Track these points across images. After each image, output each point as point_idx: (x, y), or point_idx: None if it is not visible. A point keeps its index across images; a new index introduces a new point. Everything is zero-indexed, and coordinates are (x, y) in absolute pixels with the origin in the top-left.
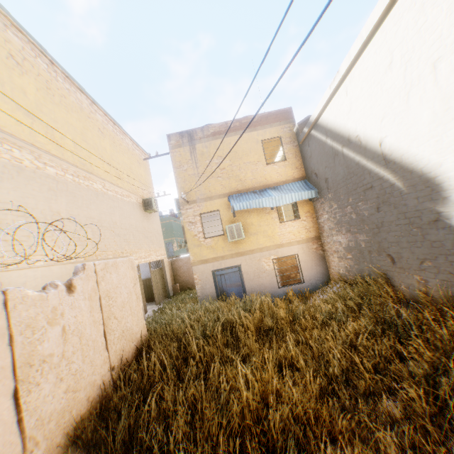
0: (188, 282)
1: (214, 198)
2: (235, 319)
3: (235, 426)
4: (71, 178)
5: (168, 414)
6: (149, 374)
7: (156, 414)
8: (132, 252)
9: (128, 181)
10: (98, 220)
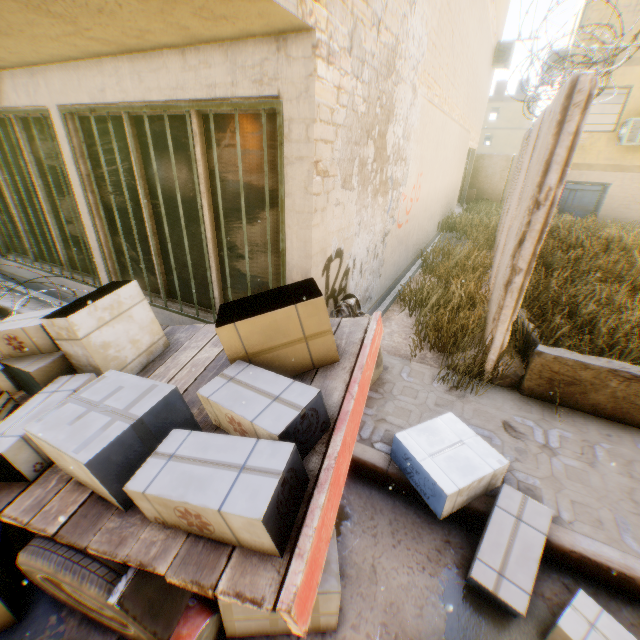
0: (485, 192)
1: (634, 65)
2: (611, 235)
3: (637, 290)
4: (487, 1)
5: (578, 268)
6: (547, 244)
7: (571, 265)
8: (472, 129)
9: (501, 5)
10: (477, 73)
